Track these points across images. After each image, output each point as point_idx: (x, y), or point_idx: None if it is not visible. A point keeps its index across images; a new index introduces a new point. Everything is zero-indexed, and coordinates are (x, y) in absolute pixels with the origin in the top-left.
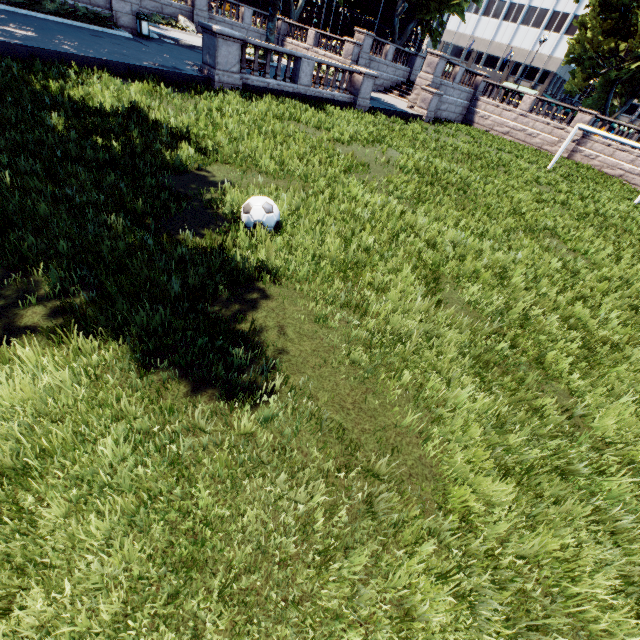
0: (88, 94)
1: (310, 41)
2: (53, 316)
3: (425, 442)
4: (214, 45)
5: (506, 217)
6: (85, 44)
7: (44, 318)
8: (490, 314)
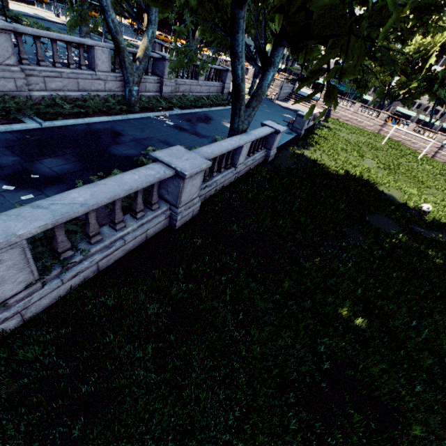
0: (335, 169)
1: (250, 75)
2: None
3: None
4: (304, 122)
5: (418, 183)
6: None
7: None
8: None
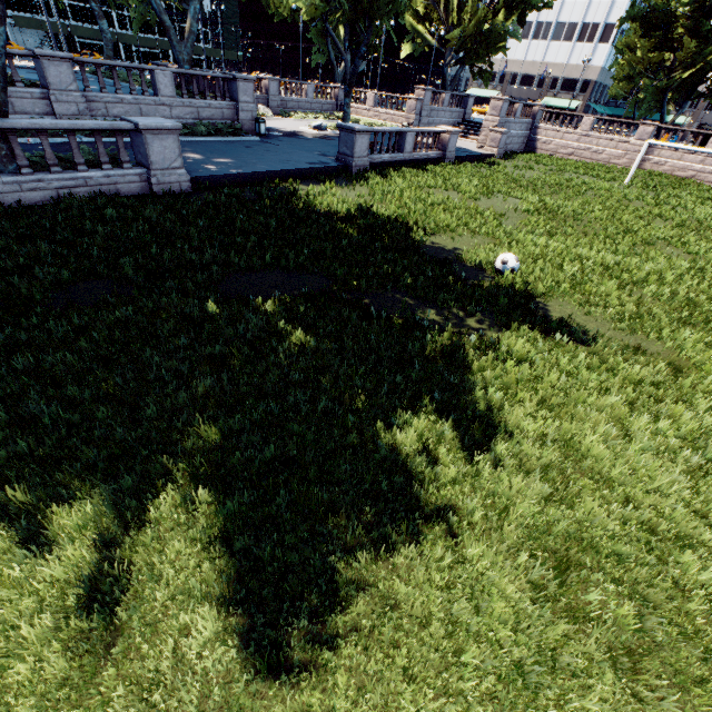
0: (327, 203)
1: (370, 102)
2: (483, 325)
3: (680, 353)
4: (352, 140)
5: (623, 236)
6: (260, 158)
7: (482, 326)
8: (665, 301)
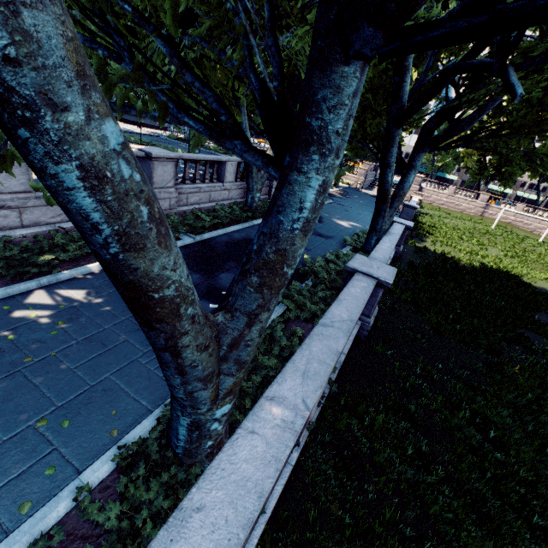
0: (467, 261)
1: None
2: None
3: None
4: (412, 212)
5: None
6: None
7: None
8: None
